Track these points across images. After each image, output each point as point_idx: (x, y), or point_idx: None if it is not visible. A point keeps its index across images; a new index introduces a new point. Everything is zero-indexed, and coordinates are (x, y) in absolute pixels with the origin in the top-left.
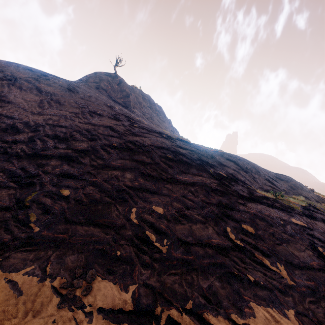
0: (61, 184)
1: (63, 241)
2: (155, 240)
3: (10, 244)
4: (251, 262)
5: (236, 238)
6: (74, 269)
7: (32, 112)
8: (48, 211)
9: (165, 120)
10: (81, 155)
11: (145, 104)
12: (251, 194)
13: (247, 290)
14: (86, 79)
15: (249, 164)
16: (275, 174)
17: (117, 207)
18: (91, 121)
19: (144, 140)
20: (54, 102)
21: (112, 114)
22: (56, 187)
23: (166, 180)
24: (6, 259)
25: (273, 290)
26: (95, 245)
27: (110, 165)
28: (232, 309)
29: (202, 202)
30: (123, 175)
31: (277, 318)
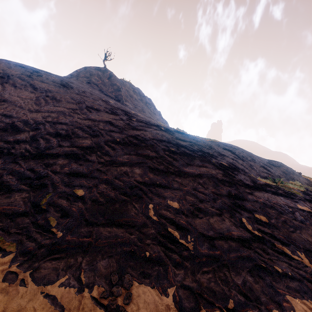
0: (73, 183)
1: (89, 245)
2: (179, 237)
3: (36, 252)
4: (274, 253)
5: (254, 229)
6: (109, 275)
7: (29, 110)
8: (67, 214)
9: (156, 112)
10: (87, 152)
11: (136, 97)
12: (254, 183)
13: (279, 282)
14: (77, 74)
15: (244, 152)
16: (268, 161)
17: (133, 205)
18: (90, 117)
19: (145, 134)
20: (50, 99)
21: (109, 109)
22: (69, 187)
23: (174, 173)
24: (37, 270)
25: (302, 280)
26: (122, 247)
27: (117, 161)
28: (272, 304)
29: (213, 194)
30: (132, 171)
31: None
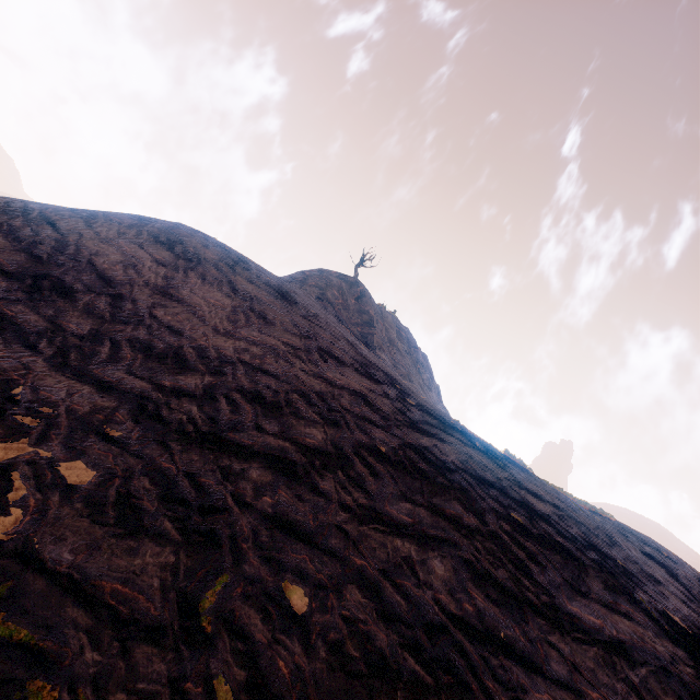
0: (280, 557)
1: None
2: None
3: None
4: None
5: None
6: None
7: (215, 328)
8: (263, 680)
9: (432, 385)
10: (314, 463)
11: (401, 345)
12: None
13: None
14: (303, 278)
15: None
16: None
17: None
18: (325, 373)
19: (443, 449)
20: (256, 316)
21: (362, 363)
22: (271, 566)
23: (541, 611)
24: None
25: None
26: None
27: (385, 516)
28: None
29: None
30: (425, 563)
31: None
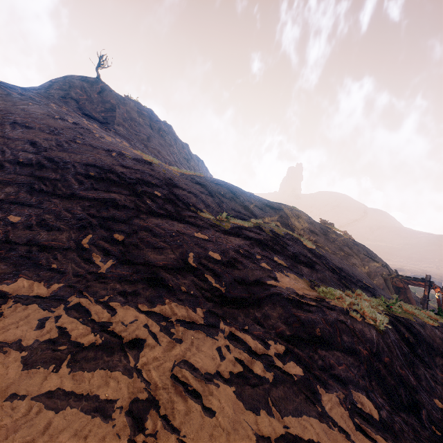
0: None
1: None
2: None
3: None
4: (77, 258)
5: (88, 243)
6: None
7: None
8: None
9: (176, 143)
10: None
11: (142, 121)
12: (178, 213)
13: (34, 272)
14: (49, 85)
15: (228, 189)
16: (268, 203)
17: None
18: (7, 134)
19: (73, 157)
20: None
21: (51, 128)
22: None
23: (59, 195)
24: None
25: (68, 274)
26: None
27: None
28: None
29: (86, 215)
30: (1, 189)
31: (35, 286)
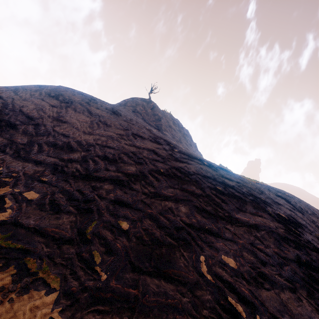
0: (117, 213)
1: (136, 301)
2: (245, 316)
3: (79, 296)
4: None
5: None
6: None
7: (84, 132)
8: (111, 250)
9: (192, 143)
10: (131, 179)
11: (175, 127)
12: None
13: None
14: (124, 103)
15: (300, 202)
16: None
17: (182, 253)
18: (135, 144)
19: (189, 167)
20: (102, 124)
21: (153, 137)
22: (114, 216)
23: (224, 218)
24: None
25: None
26: (174, 313)
27: (161, 194)
28: None
29: (277, 256)
30: (177, 208)
31: None
